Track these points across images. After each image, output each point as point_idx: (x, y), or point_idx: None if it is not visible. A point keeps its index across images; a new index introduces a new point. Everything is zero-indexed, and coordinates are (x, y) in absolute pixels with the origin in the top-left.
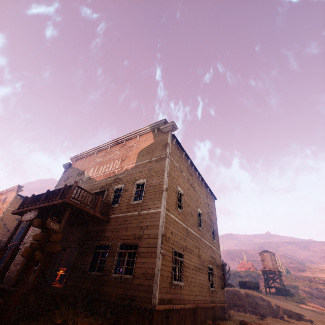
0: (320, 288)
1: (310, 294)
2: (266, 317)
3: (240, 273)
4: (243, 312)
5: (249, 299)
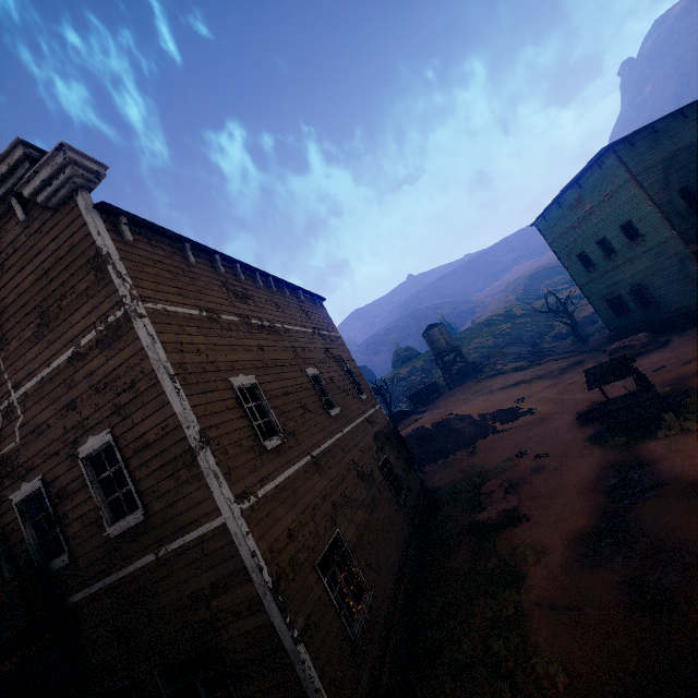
0: (504, 330)
1: (496, 347)
2: (475, 444)
3: (401, 373)
4: (443, 458)
5: (443, 432)
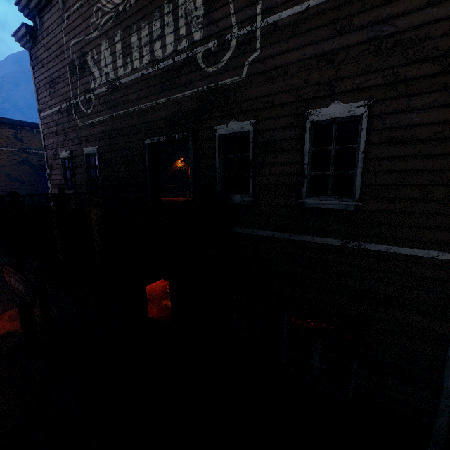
0: None
1: None
2: None
3: None
4: None
5: None
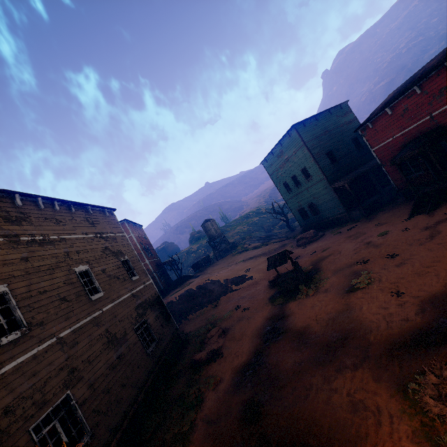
0: (254, 221)
1: (249, 232)
2: (219, 299)
3: (193, 248)
4: (200, 309)
5: (202, 292)
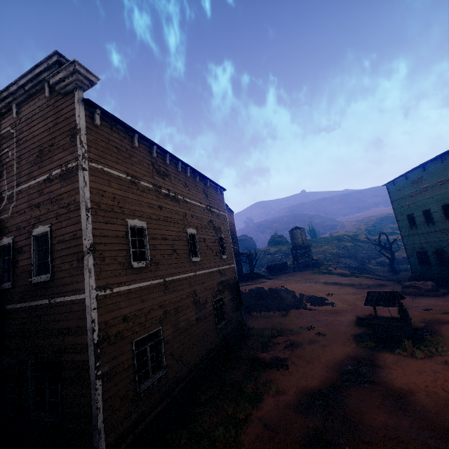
0: (347, 246)
1: (336, 255)
2: (289, 310)
3: (270, 250)
4: (266, 311)
5: (273, 295)
